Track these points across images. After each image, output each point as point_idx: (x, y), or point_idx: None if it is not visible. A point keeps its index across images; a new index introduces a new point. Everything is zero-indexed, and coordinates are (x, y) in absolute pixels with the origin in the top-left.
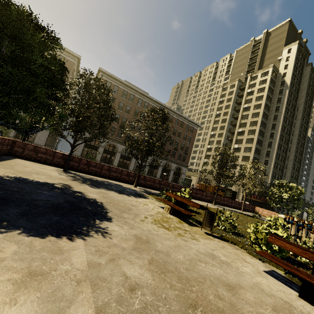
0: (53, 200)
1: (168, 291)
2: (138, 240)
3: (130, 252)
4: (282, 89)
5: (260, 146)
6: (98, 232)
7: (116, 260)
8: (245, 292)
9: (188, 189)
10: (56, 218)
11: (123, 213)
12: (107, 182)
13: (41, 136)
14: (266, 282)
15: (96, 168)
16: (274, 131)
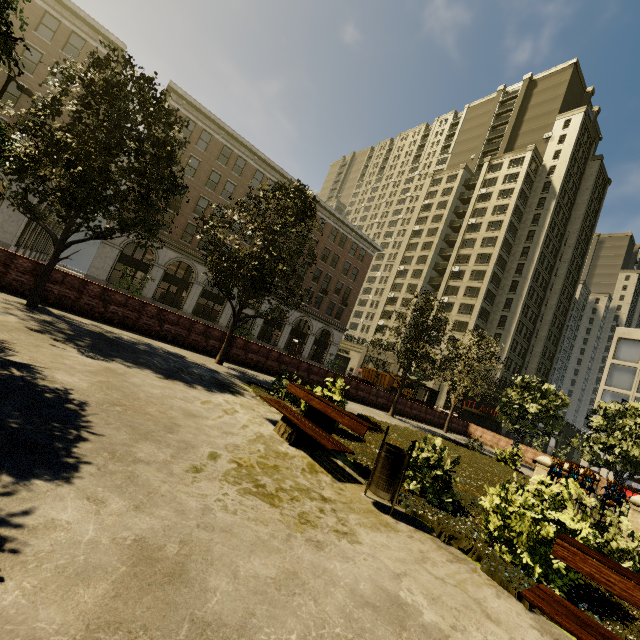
0: None
1: None
2: (136, 571)
3: None
4: (544, 198)
5: (489, 306)
6: None
7: None
8: None
9: (341, 381)
10: None
11: (142, 443)
12: (146, 345)
13: (7, 221)
14: None
15: (126, 308)
16: (518, 279)
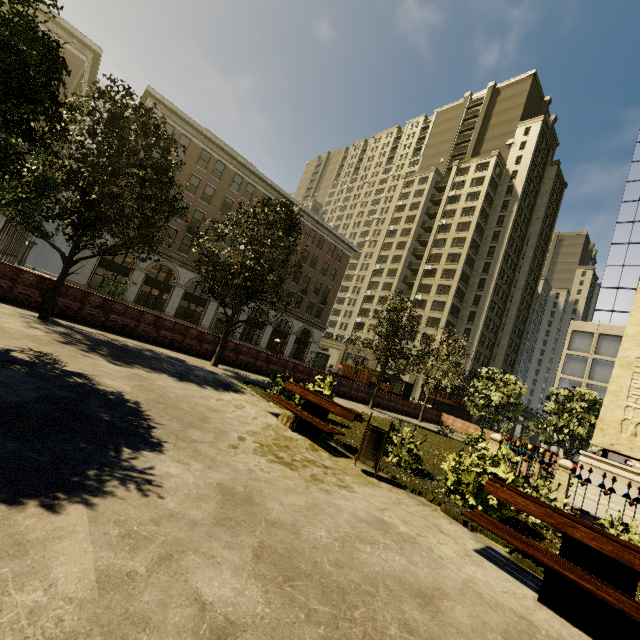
0: (4, 395)
1: (304, 631)
2: (226, 498)
3: (210, 532)
4: (508, 201)
5: (460, 302)
6: (129, 481)
7: (176, 558)
8: (452, 606)
9: (330, 378)
10: (9, 445)
11: (191, 429)
12: (150, 351)
13: None
14: (483, 576)
15: (125, 317)
16: (486, 277)
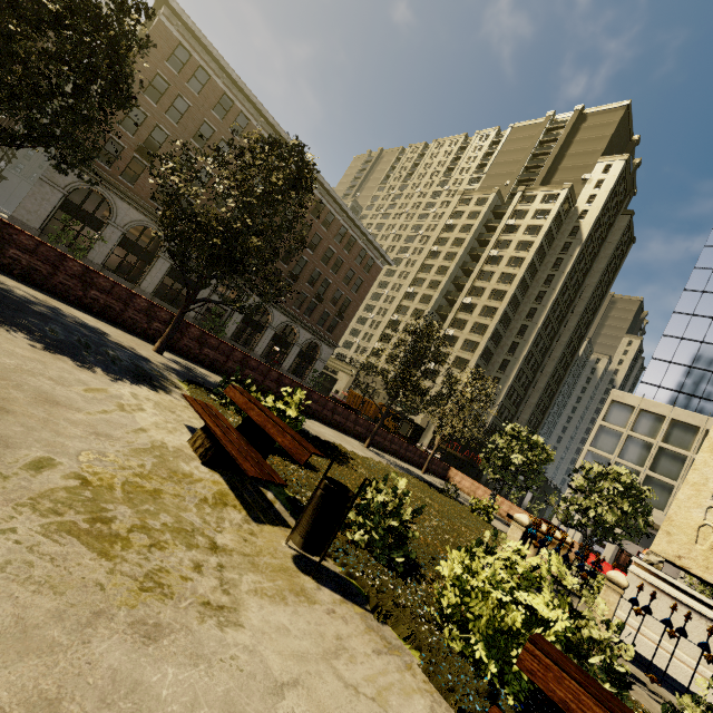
0: None
1: None
2: None
3: None
4: (570, 243)
5: (494, 347)
6: None
7: None
8: None
9: (301, 393)
10: None
11: None
12: (49, 308)
13: None
14: None
15: (34, 257)
16: (528, 323)
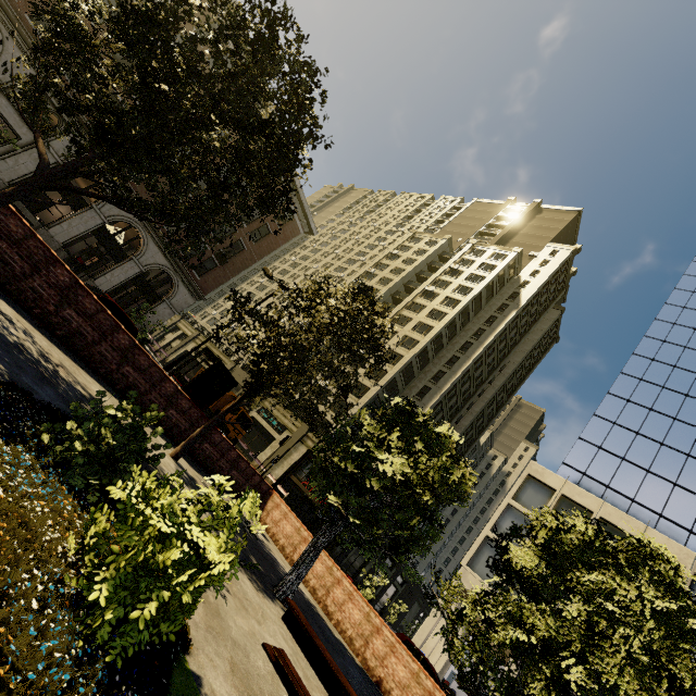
0: None
1: None
2: None
3: None
4: (507, 305)
5: (403, 383)
6: None
7: None
8: None
9: None
10: None
11: None
12: None
13: None
14: None
15: None
16: (447, 370)
